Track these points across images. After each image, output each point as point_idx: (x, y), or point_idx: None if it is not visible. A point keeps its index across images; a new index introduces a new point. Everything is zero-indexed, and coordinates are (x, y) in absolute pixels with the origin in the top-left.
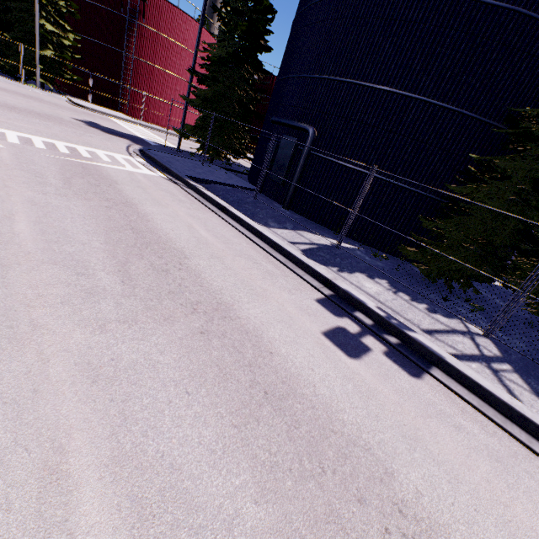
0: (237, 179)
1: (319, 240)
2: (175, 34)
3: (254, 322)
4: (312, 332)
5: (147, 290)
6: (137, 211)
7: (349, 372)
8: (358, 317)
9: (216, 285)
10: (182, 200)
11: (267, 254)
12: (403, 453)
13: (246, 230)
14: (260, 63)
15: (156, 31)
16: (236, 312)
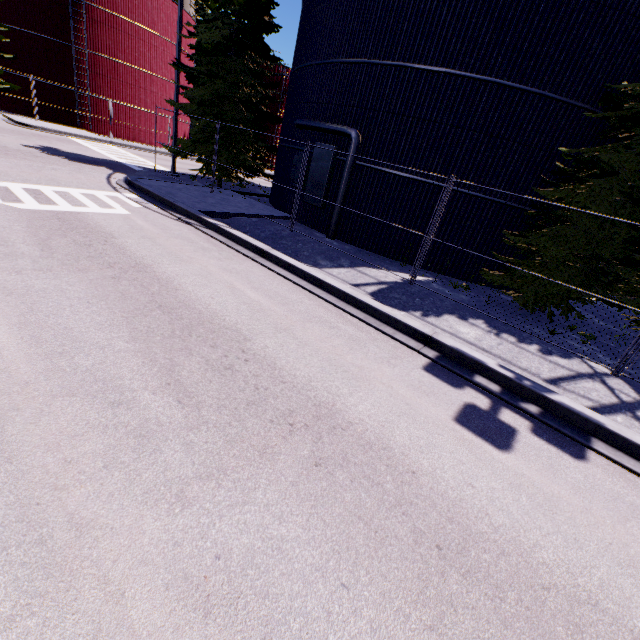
0: (260, 206)
1: (387, 277)
2: (139, 15)
3: (372, 426)
4: (442, 421)
5: (218, 408)
6: (156, 277)
7: (513, 476)
8: (481, 383)
9: (302, 376)
10: (205, 247)
11: (339, 311)
12: (634, 594)
13: (300, 279)
14: (268, 48)
15: (112, 13)
16: (343, 415)
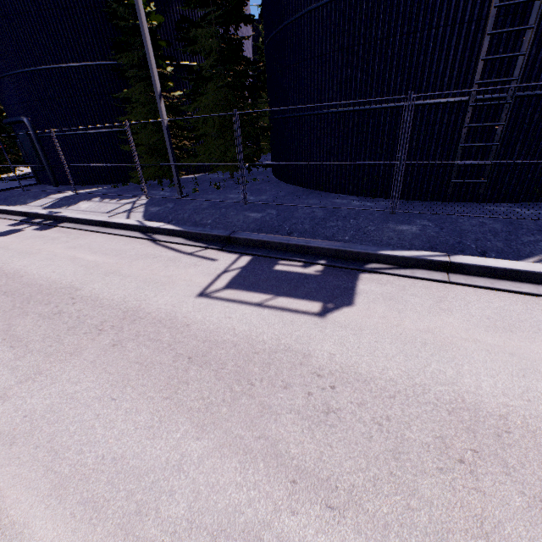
0: (16, 183)
1: (64, 195)
2: None
3: None
4: None
5: None
6: None
7: None
8: (33, 221)
9: None
10: None
11: None
12: None
13: None
14: None
15: None
16: None
